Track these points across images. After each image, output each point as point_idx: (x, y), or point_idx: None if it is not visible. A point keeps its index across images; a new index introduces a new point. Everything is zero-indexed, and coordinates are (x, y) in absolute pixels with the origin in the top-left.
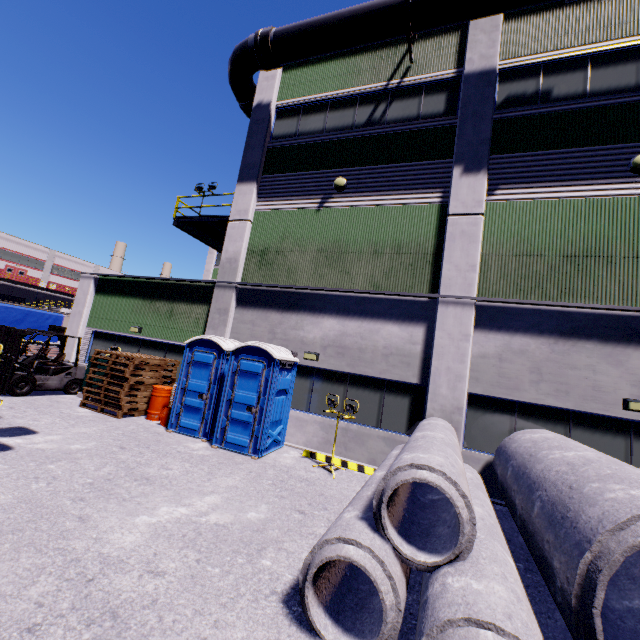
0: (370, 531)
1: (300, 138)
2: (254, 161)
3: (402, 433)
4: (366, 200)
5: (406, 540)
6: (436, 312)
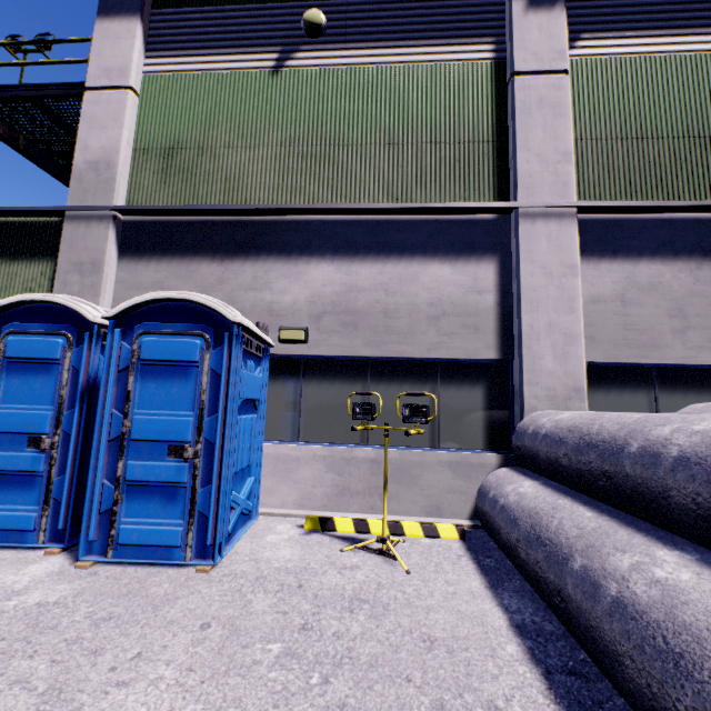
0: None
1: None
2: None
3: (479, 450)
4: (365, 55)
5: None
6: (516, 233)
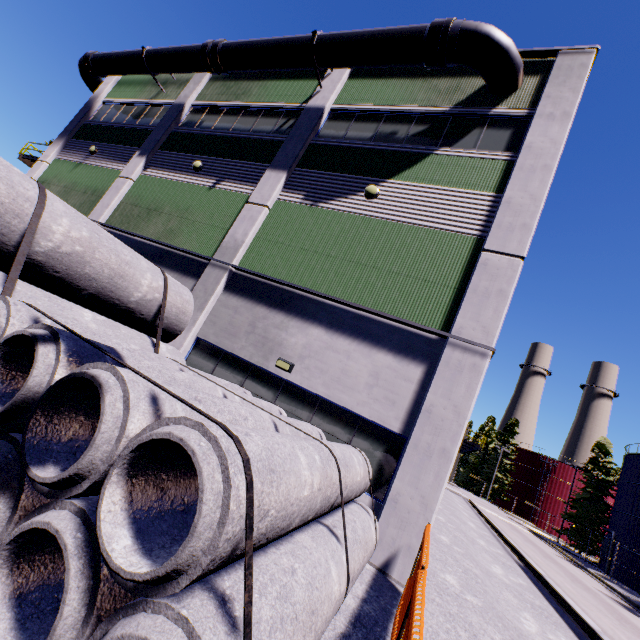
0: None
1: (99, 122)
2: (70, 129)
3: None
4: (100, 163)
5: None
6: None
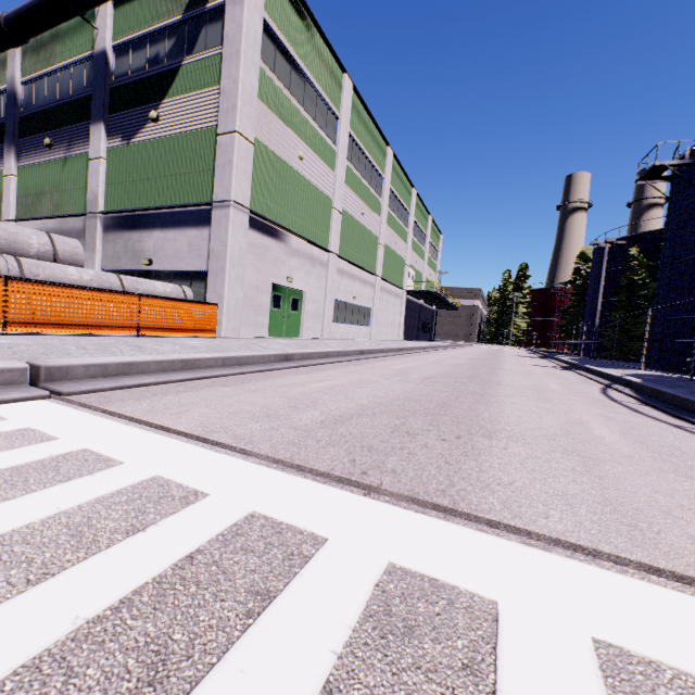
0: None
1: None
2: None
3: None
4: None
5: None
6: None
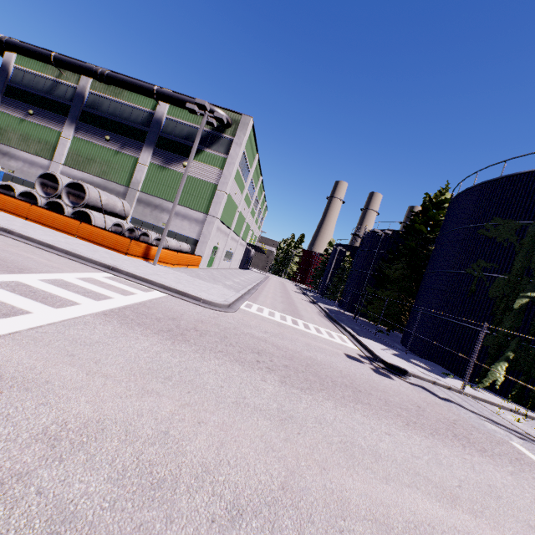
0: None
1: (21, 86)
2: None
3: None
4: (40, 122)
5: None
6: (51, 166)
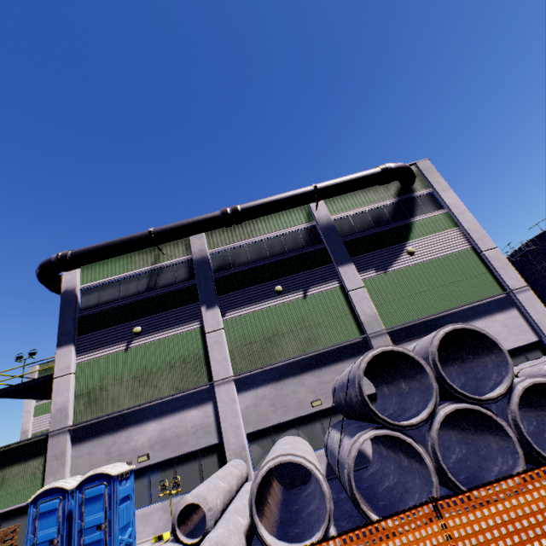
0: (172, 544)
1: (103, 306)
2: (69, 329)
3: None
4: (157, 336)
5: (191, 538)
6: (215, 392)
